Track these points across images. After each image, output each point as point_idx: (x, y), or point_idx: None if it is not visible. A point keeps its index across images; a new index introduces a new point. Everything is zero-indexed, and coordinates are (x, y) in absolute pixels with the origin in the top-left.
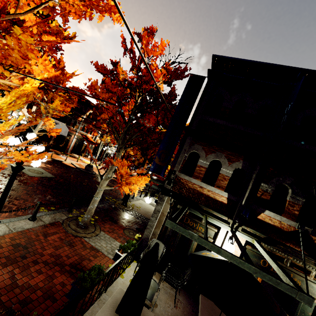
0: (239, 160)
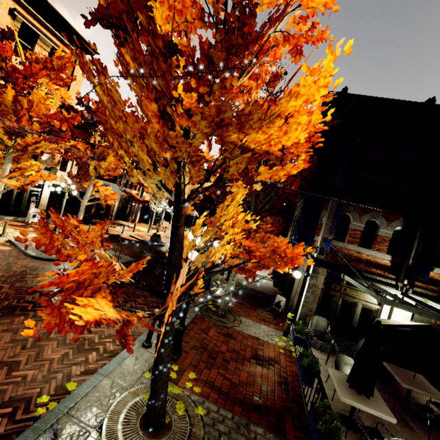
0: (398, 218)
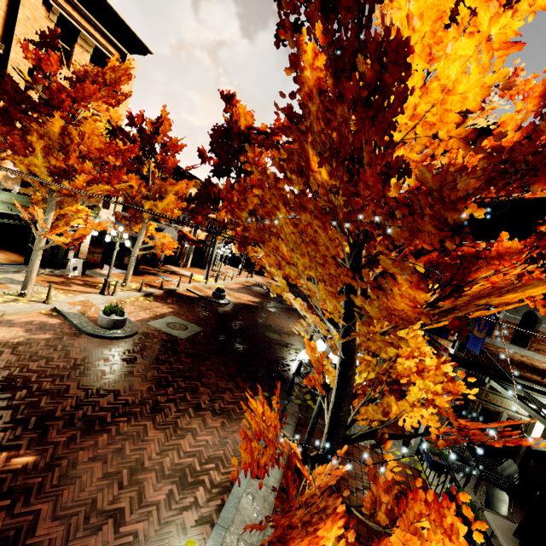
0: None
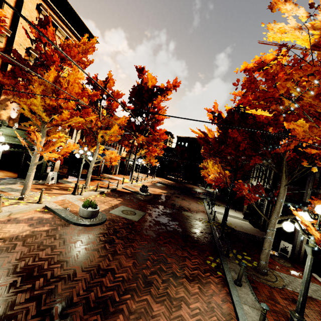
0: None
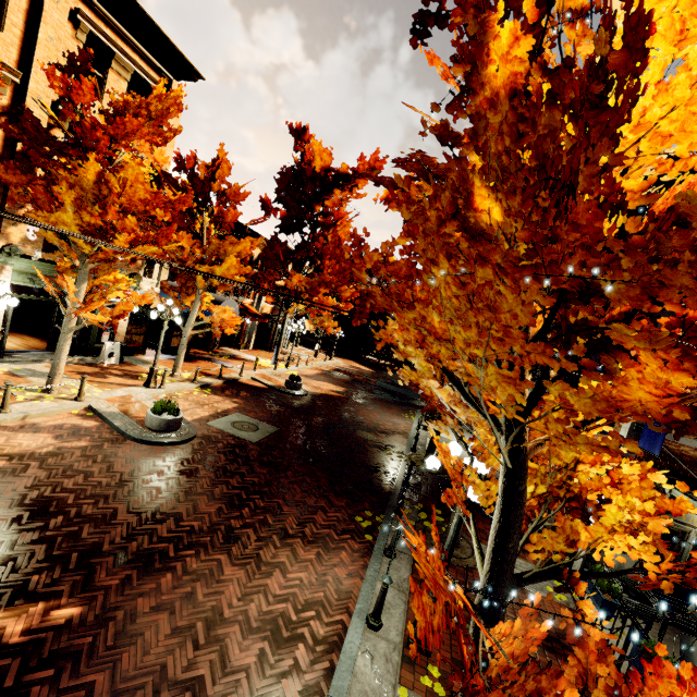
0: None
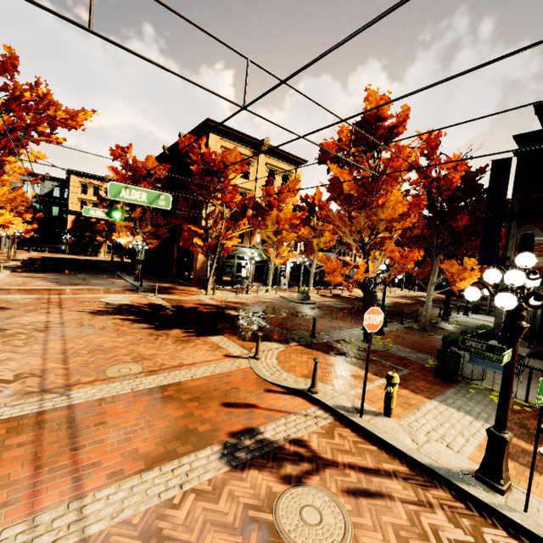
0: None
